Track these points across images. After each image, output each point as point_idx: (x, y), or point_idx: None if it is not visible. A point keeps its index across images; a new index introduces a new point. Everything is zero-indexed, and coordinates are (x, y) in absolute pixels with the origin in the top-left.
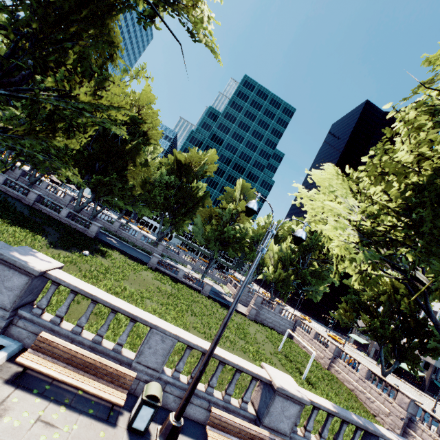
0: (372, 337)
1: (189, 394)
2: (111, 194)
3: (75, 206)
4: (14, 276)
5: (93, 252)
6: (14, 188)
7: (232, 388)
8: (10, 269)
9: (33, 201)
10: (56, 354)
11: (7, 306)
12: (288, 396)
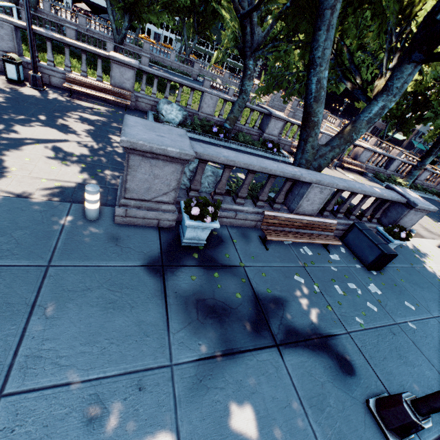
0: (384, 118)
1: (343, 153)
2: (137, 7)
3: (114, 36)
4: (278, 123)
5: (174, 90)
6: (42, 25)
7: (345, 151)
8: (277, 121)
9: (74, 40)
10: (289, 150)
11: (277, 135)
12: (369, 150)
